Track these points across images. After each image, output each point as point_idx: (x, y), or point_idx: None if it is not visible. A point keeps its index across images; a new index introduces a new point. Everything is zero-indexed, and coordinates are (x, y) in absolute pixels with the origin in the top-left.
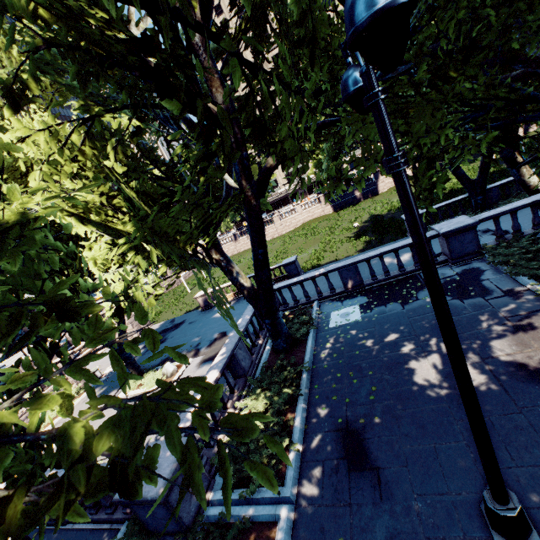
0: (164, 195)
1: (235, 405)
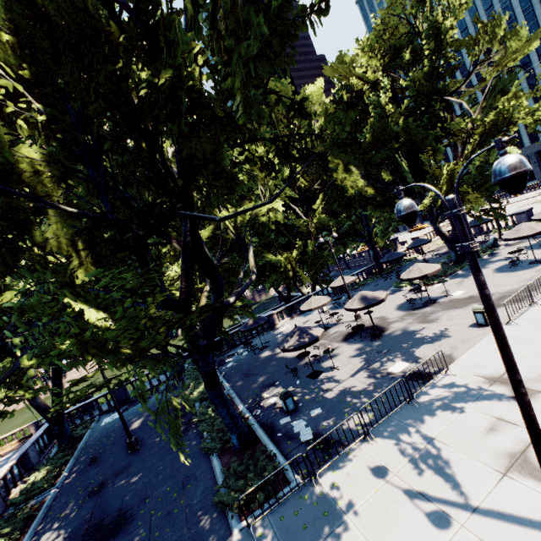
0: (4, 357)
1: (25, 479)
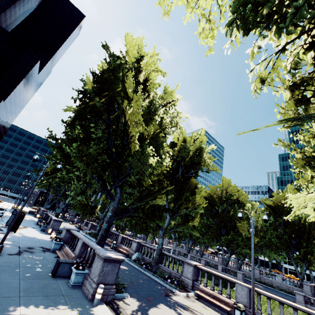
0: None
1: None
